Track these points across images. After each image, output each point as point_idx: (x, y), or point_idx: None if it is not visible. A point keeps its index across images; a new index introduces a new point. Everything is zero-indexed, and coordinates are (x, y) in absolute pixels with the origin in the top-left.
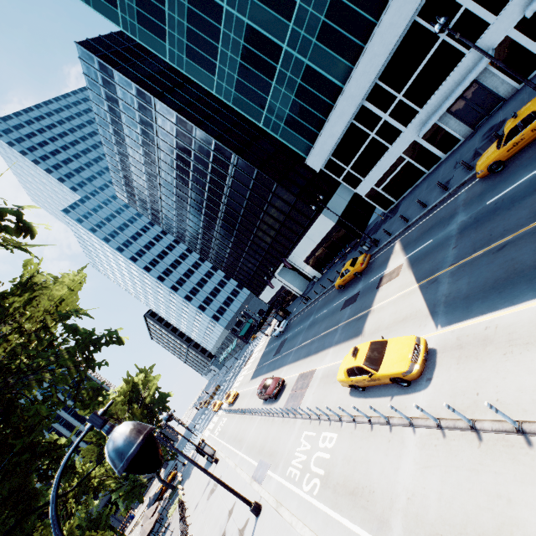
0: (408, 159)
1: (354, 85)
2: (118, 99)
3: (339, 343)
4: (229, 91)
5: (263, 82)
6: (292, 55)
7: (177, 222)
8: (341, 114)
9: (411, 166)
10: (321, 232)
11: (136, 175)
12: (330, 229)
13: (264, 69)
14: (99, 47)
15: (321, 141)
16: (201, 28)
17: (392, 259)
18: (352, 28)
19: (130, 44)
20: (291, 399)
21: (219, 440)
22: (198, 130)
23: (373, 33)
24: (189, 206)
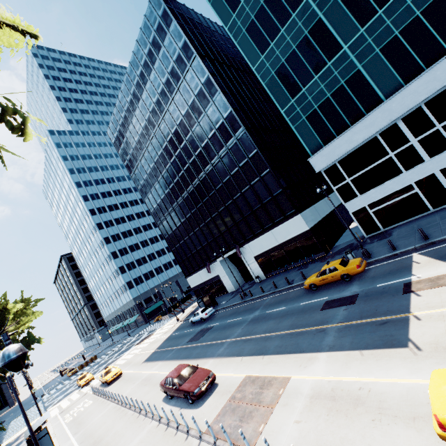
0: (417, 190)
1: (398, 101)
2: (162, 46)
3: (343, 349)
4: (268, 72)
5: (306, 73)
6: (348, 57)
7: (149, 175)
8: (370, 124)
9: (417, 198)
10: (289, 232)
11: (136, 119)
12: (300, 233)
13: (314, 61)
14: (170, 2)
15: (336, 143)
16: (274, 9)
17: (419, 267)
18: (421, 50)
19: (194, 18)
20: (231, 413)
21: (68, 431)
22: (220, 95)
23: (444, 57)
24: (170, 164)
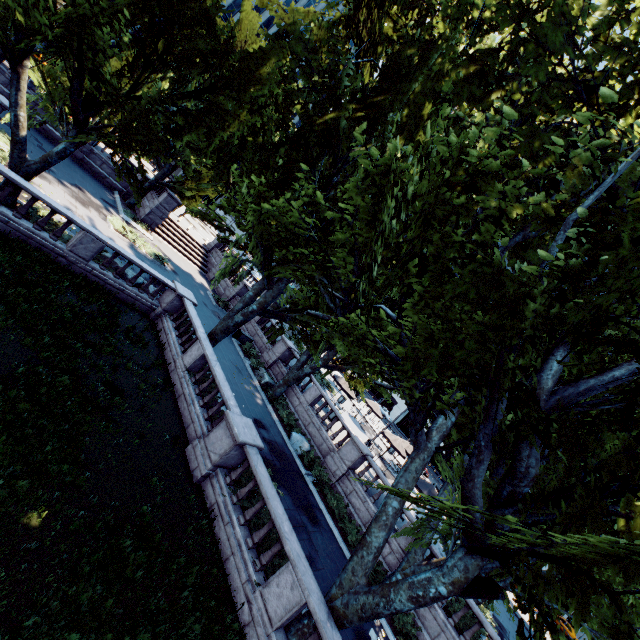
0: None
1: None
2: None
3: None
4: None
5: None
6: None
7: None
8: None
9: None
10: None
11: None
12: None
13: None
14: None
15: None
16: None
17: None
18: None
19: None
20: None
21: None
22: None
23: None
24: None
